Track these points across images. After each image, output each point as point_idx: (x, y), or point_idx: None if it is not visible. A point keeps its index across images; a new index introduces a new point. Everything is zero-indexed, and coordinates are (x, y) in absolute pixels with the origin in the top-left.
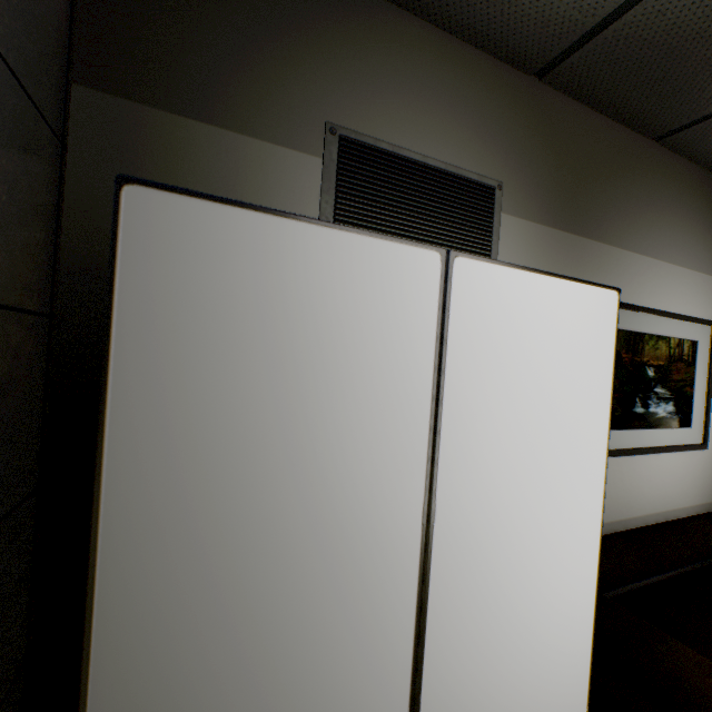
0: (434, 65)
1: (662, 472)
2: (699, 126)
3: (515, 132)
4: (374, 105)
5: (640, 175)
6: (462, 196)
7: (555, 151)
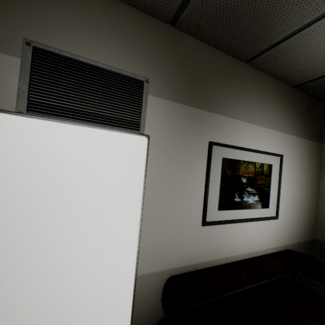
0: (103, 13)
1: (252, 231)
2: (264, 55)
3: (158, 53)
4: (60, 31)
5: (237, 79)
6: (121, 84)
7: (184, 64)
